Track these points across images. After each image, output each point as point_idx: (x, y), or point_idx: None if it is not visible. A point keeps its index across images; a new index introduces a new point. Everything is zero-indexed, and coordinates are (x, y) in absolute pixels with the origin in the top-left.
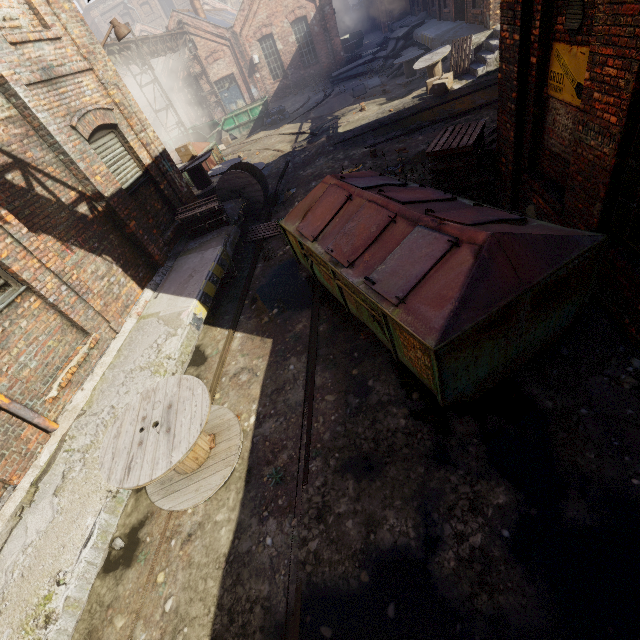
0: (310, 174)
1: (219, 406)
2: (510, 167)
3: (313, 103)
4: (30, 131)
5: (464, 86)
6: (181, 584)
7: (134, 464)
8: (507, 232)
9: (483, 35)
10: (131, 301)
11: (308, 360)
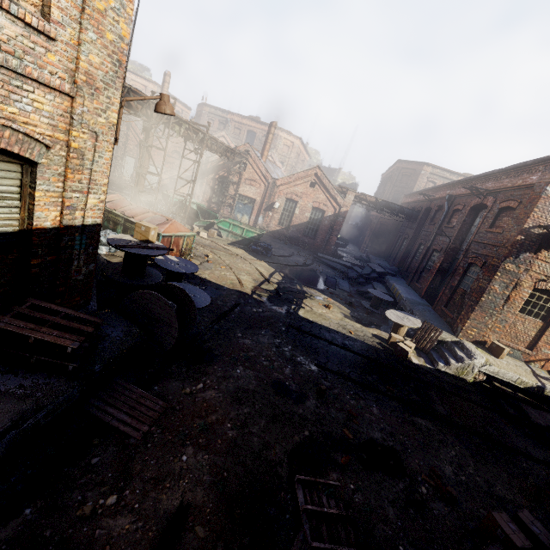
0: (245, 348)
1: None
2: None
3: (293, 261)
4: None
5: (422, 366)
6: None
7: None
8: None
9: (450, 337)
10: None
11: None
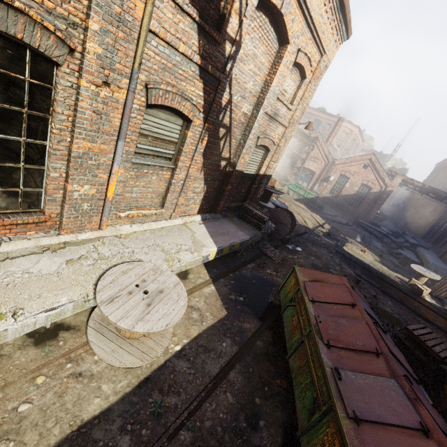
0: (314, 251)
1: None
2: None
3: (338, 220)
4: (245, 124)
5: (433, 304)
6: (43, 402)
7: (117, 300)
8: None
9: None
10: (188, 212)
11: (236, 353)
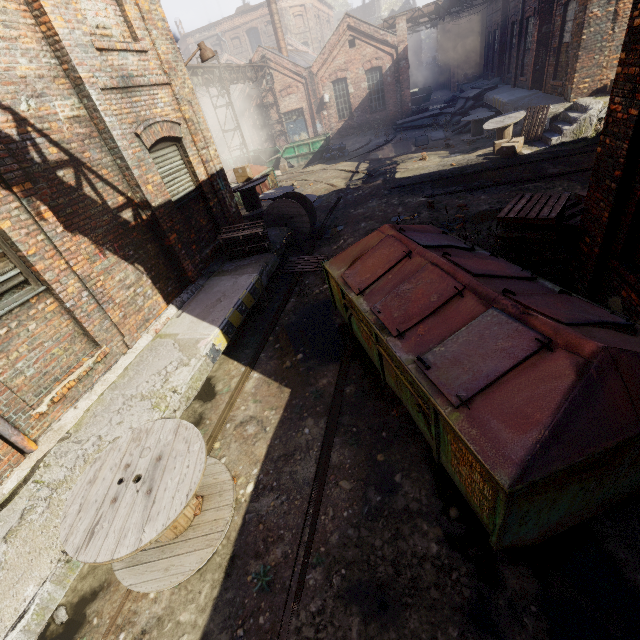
0: (361, 214)
1: (216, 460)
2: (596, 249)
3: (373, 145)
4: (94, 132)
5: (534, 152)
6: None
7: (99, 528)
8: (626, 349)
9: (562, 106)
10: (153, 315)
11: (327, 427)
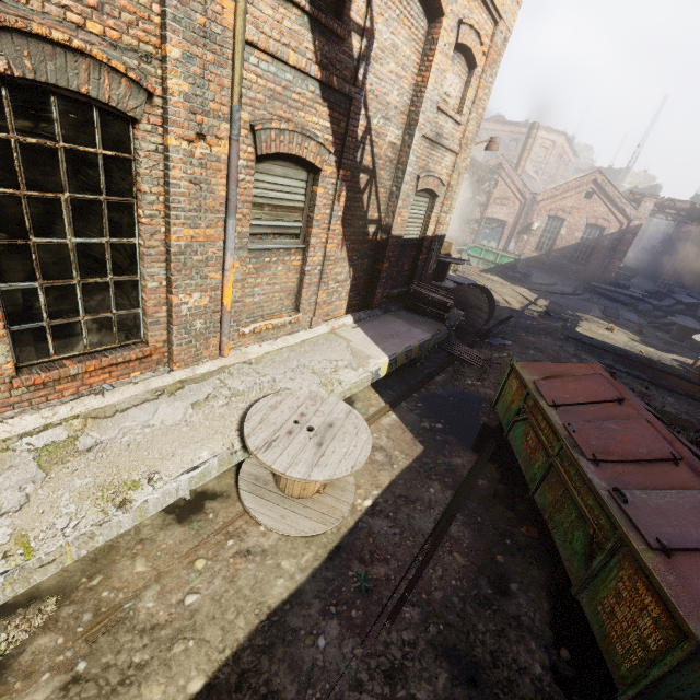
0: (532, 342)
1: None
2: None
3: (558, 290)
4: (395, 160)
5: None
6: (213, 591)
7: (276, 444)
8: None
9: None
10: (333, 314)
11: (452, 499)
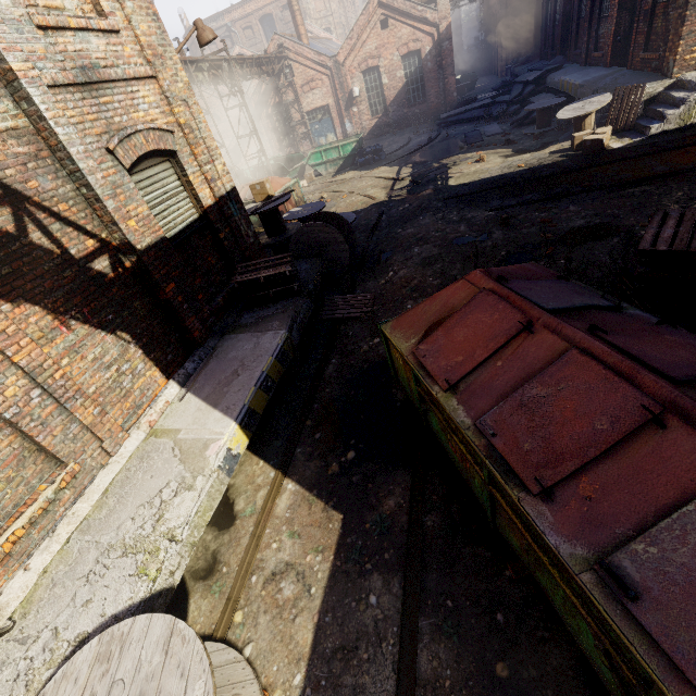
0: (411, 235)
1: (237, 654)
2: None
3: (415, 145)
4: (43, 151)
5: (628, 145)
6: None
7: None
8: None
9: (661, 84)
10: (147, 397)
11: (404, 594)
